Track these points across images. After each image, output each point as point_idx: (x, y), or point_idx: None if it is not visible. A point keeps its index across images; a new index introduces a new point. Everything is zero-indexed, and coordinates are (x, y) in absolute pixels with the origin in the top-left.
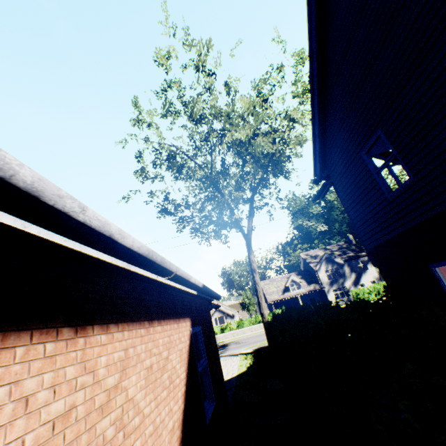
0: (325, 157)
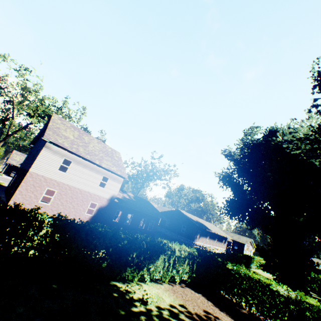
0: (35, 143)
